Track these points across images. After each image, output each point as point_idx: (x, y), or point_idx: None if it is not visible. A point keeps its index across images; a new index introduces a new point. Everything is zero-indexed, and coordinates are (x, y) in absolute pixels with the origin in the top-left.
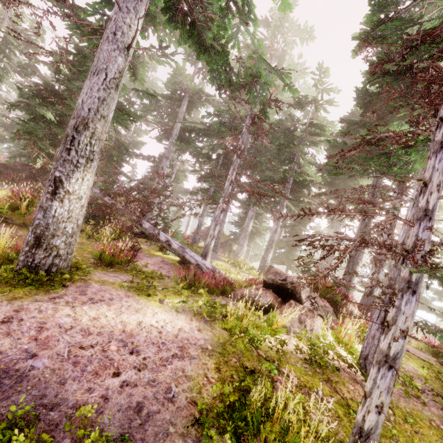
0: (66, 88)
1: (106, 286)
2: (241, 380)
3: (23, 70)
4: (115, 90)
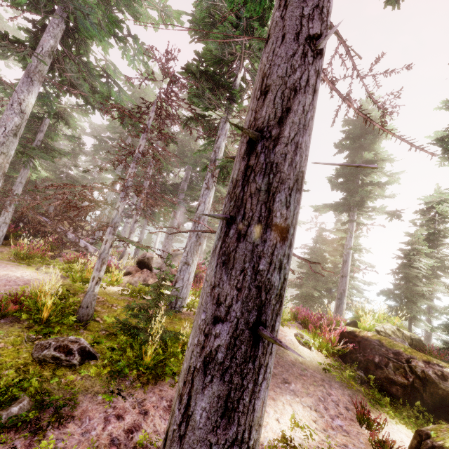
0: None
1: (2, 263)
2: None
3: None
4: (14, 137)
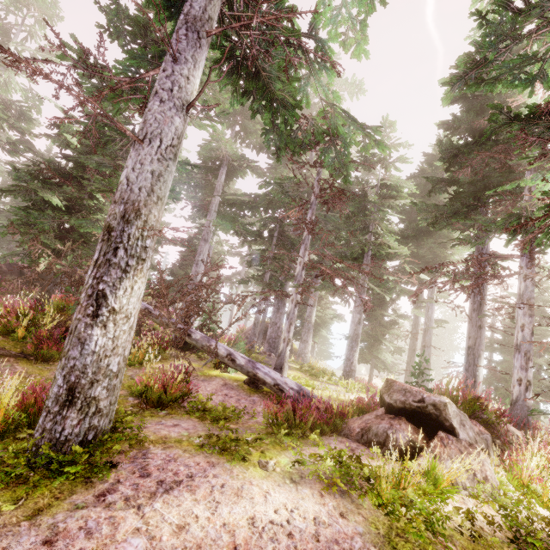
0: (75, 164)
1: (172, 450)
2: None
3: (14, 147)
4: (172, 161)
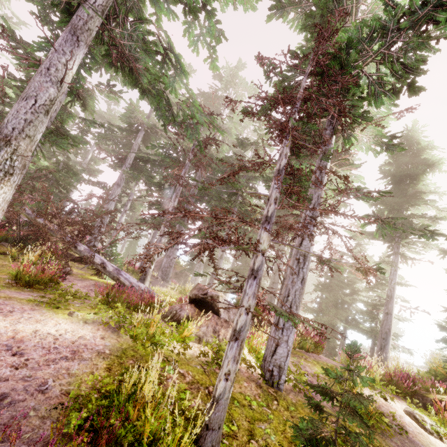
0: None
1: (11, 300)
2: (123, 372)
3: None
4: (45, 115)
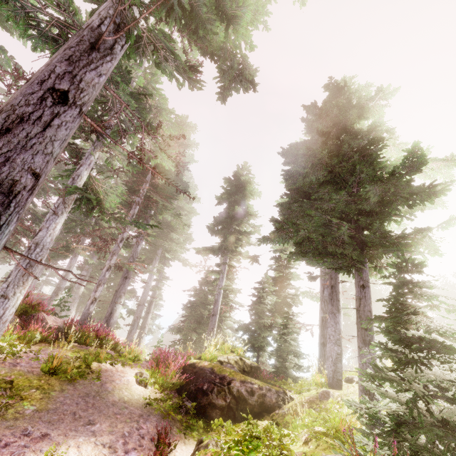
0: None
1: None
2: None
3: None
4: None
